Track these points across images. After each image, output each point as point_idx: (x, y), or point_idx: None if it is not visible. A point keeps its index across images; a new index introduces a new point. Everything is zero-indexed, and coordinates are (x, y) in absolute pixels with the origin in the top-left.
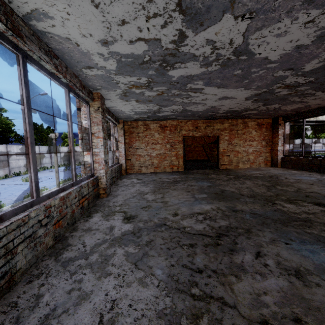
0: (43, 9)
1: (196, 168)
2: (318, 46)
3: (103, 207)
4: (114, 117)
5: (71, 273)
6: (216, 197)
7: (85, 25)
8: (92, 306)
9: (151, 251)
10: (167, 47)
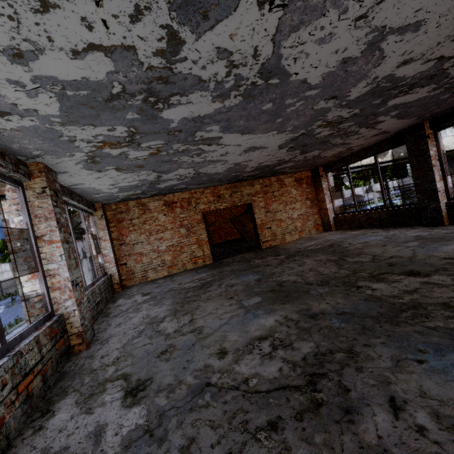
0: None
1: (229, 254)
2: (367, 60)
3: (79, 378)
4: (83, 200)
5: None
6: (275, 297)
7: None
8: None
9: None
10: (150, 65)
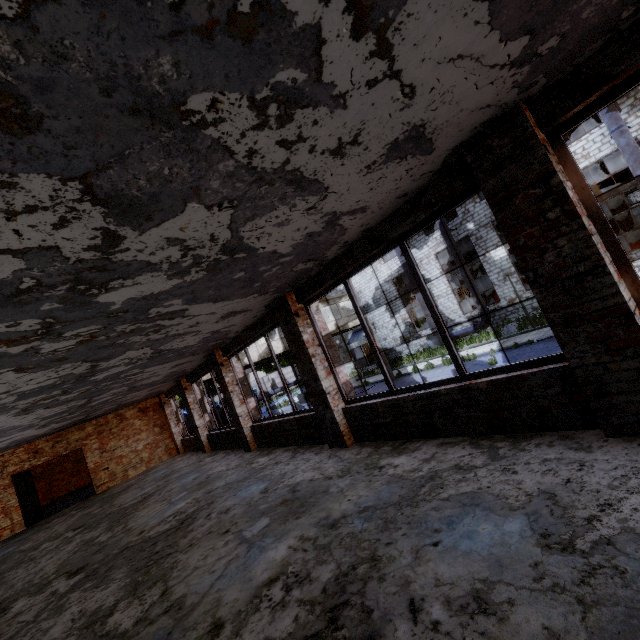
0: None
1: (62, 508)
2: None
3: None
4: None
5: None
6: None
7: None
8: None
9: None
10: None
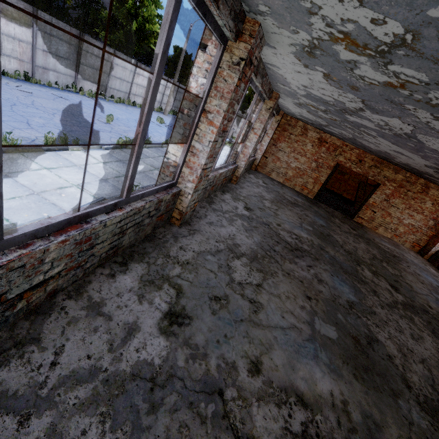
0: (279, 67)
1: (328, 204)
2: None
3: (232, 191)
4: (277, 108)
5: (217, 215)
6: (318, 235)
7: (298, 78)
8: (226, 230)
9: (255, 230)
10: (349, 107)
